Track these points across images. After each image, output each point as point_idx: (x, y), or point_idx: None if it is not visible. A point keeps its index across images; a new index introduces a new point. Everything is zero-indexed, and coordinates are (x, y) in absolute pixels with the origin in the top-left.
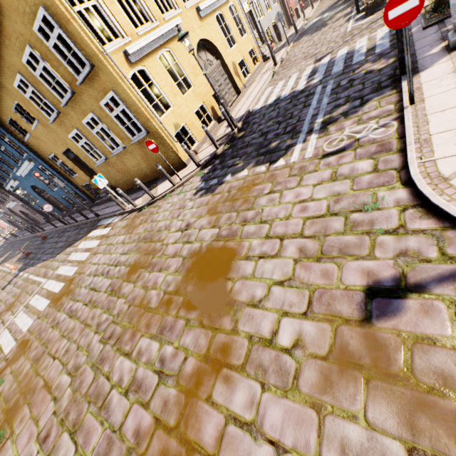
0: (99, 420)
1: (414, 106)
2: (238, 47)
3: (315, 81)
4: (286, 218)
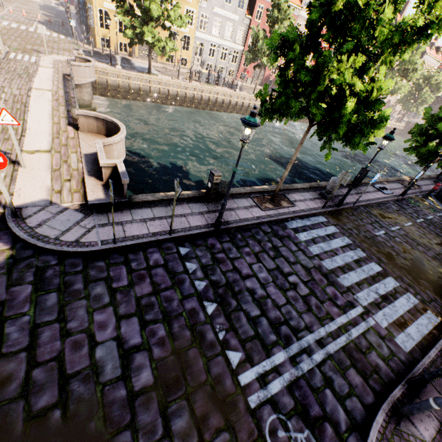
0: (1, 35)
1: None
2: None
3: (135, 66)
4: (58, 52)
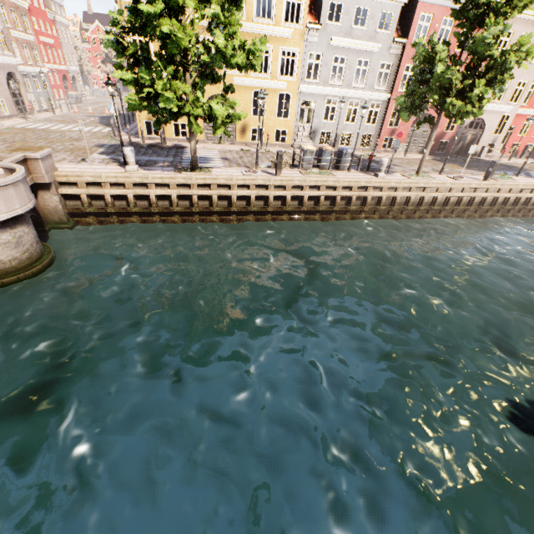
0: None
1: (90, 164)
2: (264, 120)
3: (183, 158)
4: None
